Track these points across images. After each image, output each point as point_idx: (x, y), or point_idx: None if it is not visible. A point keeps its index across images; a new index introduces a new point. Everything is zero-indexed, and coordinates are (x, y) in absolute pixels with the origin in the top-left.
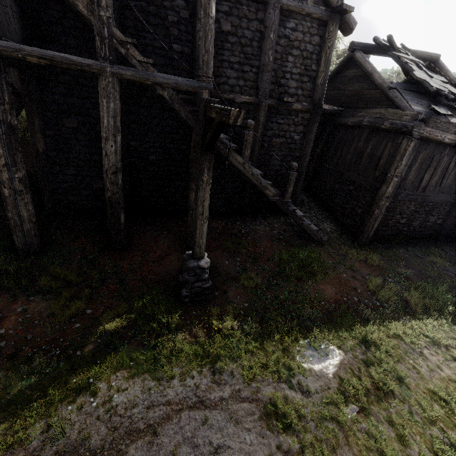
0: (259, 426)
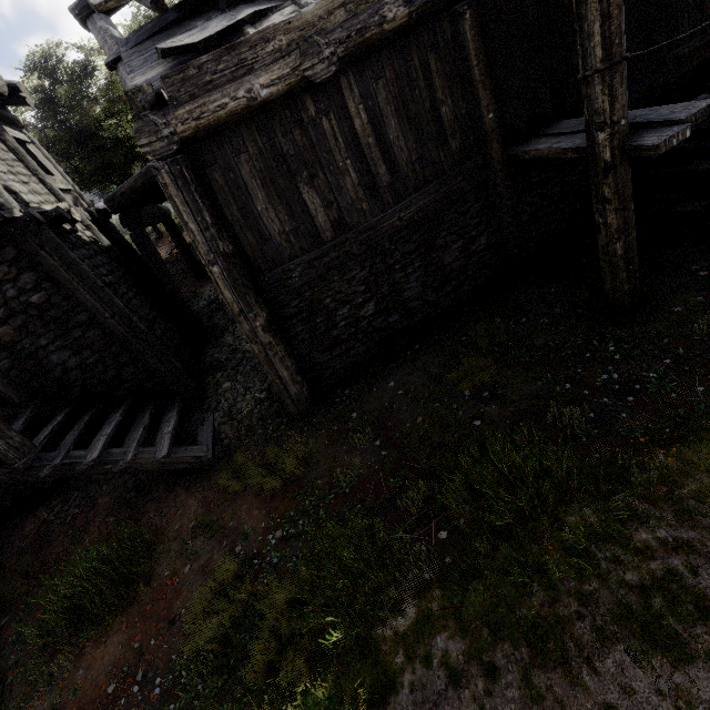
0: None
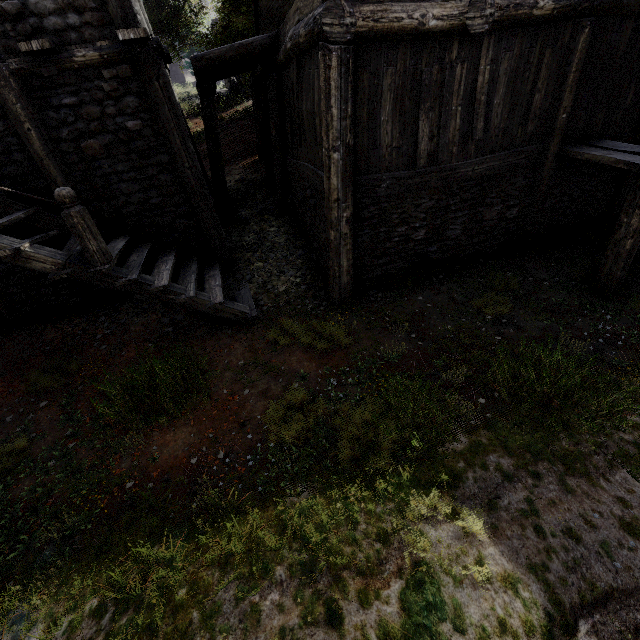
0: None
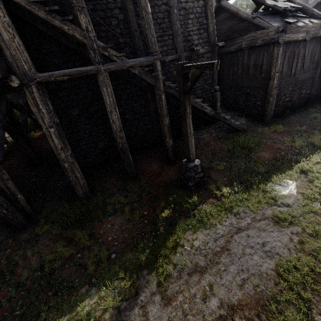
0: (276, 228)
